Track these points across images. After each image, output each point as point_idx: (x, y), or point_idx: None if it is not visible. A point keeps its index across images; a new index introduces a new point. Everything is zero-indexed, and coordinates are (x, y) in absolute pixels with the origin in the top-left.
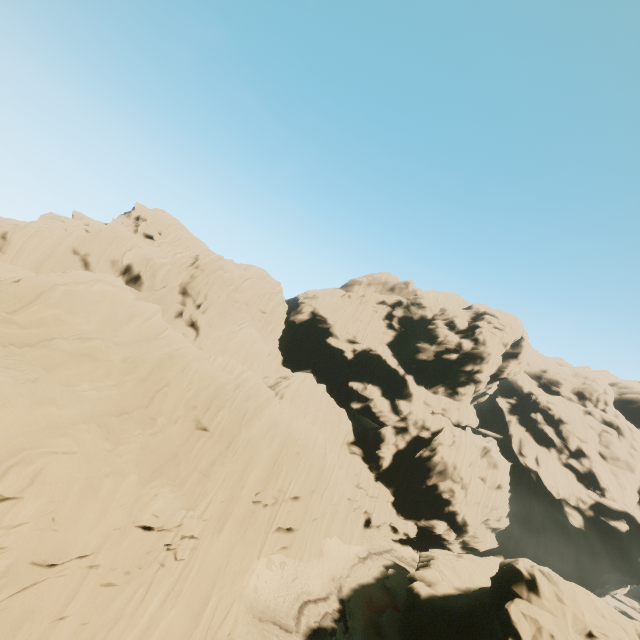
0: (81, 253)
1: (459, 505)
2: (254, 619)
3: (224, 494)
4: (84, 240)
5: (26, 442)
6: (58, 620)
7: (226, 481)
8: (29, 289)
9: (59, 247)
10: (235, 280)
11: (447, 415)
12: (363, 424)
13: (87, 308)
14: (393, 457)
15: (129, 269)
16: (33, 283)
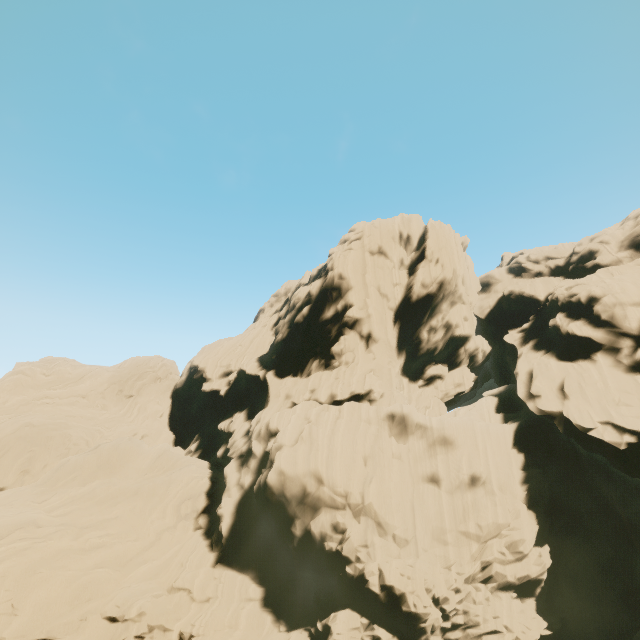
0: None
1: (362, 557)
2: None
3: None
4: None
5: None
6: None
7: None
8: None
9: None
10: (74, 379)
11: (313, 396)
12: None
13: None
14: (237, 508)
15: None
16: None
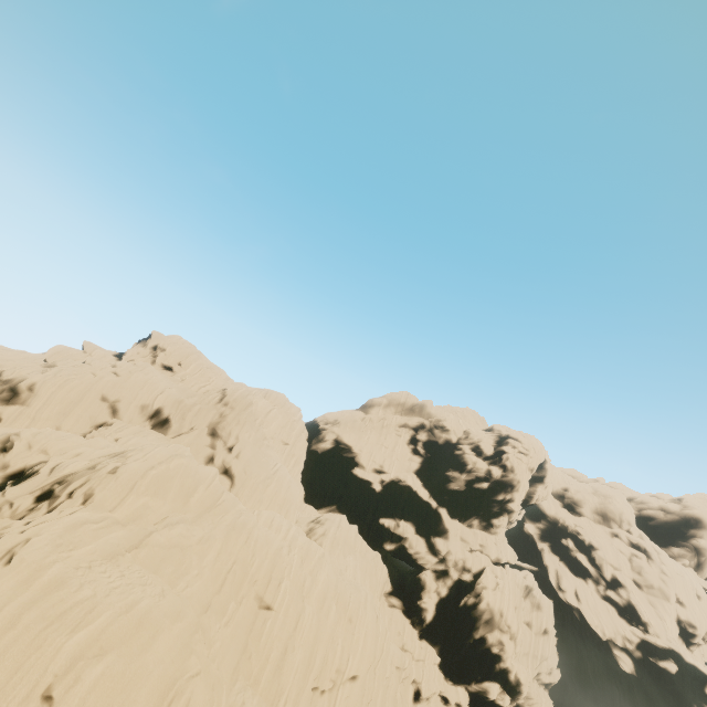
0: (110, 400)
1: (510, 660)
2: None
3: (298, 688)
4: (115, 385)
5: (175, 670)
6: None
7: (298, 671)
8: (126, 481)
9: (87, 394)
10: (259, 412)
11: (486, 552)
12: (397, 567)
13: (165, 487)
14: (436, 607)
15: (158, 413)
16: (129, 473)
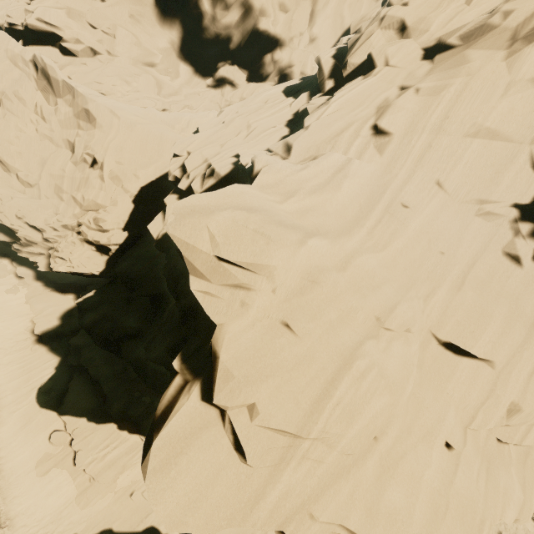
0: None
1: None
2: None
3: None
4: None
5: None
6: None
7: None
8: None
9: None
10: None
11: None
12: None
13: None
14: None
15: None
16: None
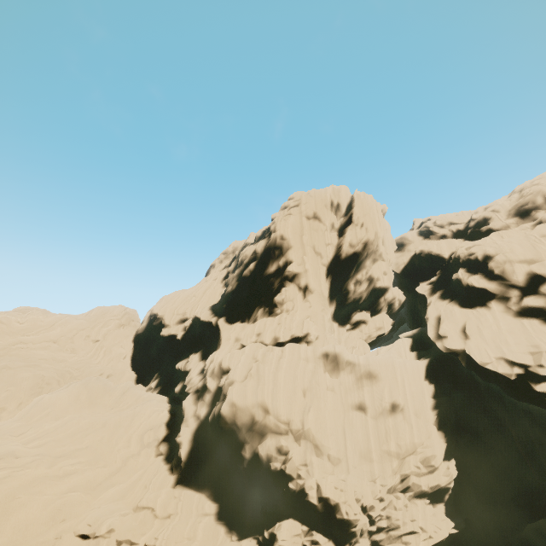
0: None
1: (302, 474)
2: None
3: None
4: None
5: None
6: None
7: None
8: None
9: None
10: (45, 326)
11: (259, 339)
12: None
13: None
14: (194, 436)
15: None
16: None
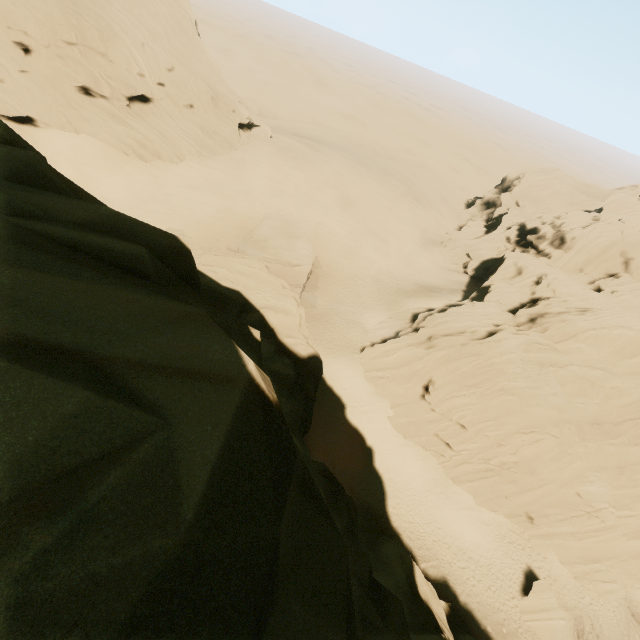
0: (626, 256)
1: None
2: (627, 608)
3: None
4: (634, 245)
5: (541, 424)
6: (522, 492)
7: None
8: (570, 331)
9: (609, 250)
10: None
11: None
12: None
13: (602, 344)
14: None
15: None
16: (574, 327)
